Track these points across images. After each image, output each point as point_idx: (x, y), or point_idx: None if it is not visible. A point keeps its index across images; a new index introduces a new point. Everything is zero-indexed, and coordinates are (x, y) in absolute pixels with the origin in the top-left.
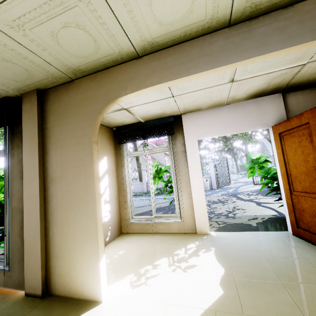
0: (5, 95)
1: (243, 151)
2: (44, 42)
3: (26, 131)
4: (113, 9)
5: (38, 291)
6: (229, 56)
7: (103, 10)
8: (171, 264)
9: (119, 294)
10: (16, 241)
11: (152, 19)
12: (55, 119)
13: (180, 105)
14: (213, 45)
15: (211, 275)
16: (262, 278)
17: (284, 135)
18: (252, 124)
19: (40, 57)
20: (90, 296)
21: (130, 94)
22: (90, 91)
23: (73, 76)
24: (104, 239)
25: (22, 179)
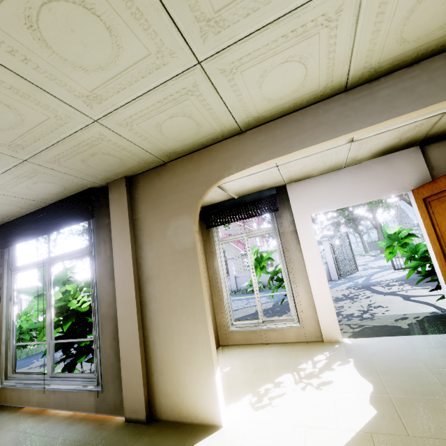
0: (91, 185)
1: (371, 222)
2: (147, 132)
3: (115, 224)
4: (222, 96)
5: (141, 414)
6: (350, 123)
7: (212, 98)
8: (298, 381)
9: (240, 417)
10: (108, 355)
11: (261, 98)
12: (147, 208)
13: (285, 174)
14: (329, 112)
15: (355, 392)
16: (428, 394)
17: (431, 200)
18: (383, 189)
19: (138, 146)
20: (206, 418)
21: (234, 174)
22: (187, 173)
23: (167, 159)
24: None
25: (112, 280)
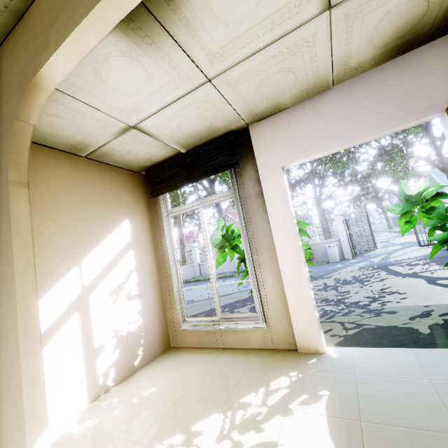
0: None
1: (396, 195)
2: None
3: None
4: None
5: None
6: None
7: None
8: (224, 436)
9: None
10: None
11: None
12: None
13: (236, 102)
14: None
15: None
16: None
17: None
18: (396, 114)
19: None
20: None
21: (55, 56)
22: (2, 77)
23: None
24: (130, 362)
25: None
